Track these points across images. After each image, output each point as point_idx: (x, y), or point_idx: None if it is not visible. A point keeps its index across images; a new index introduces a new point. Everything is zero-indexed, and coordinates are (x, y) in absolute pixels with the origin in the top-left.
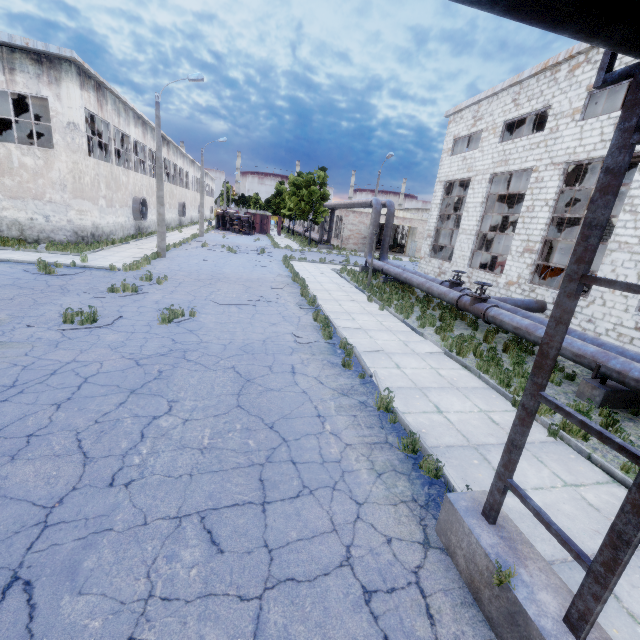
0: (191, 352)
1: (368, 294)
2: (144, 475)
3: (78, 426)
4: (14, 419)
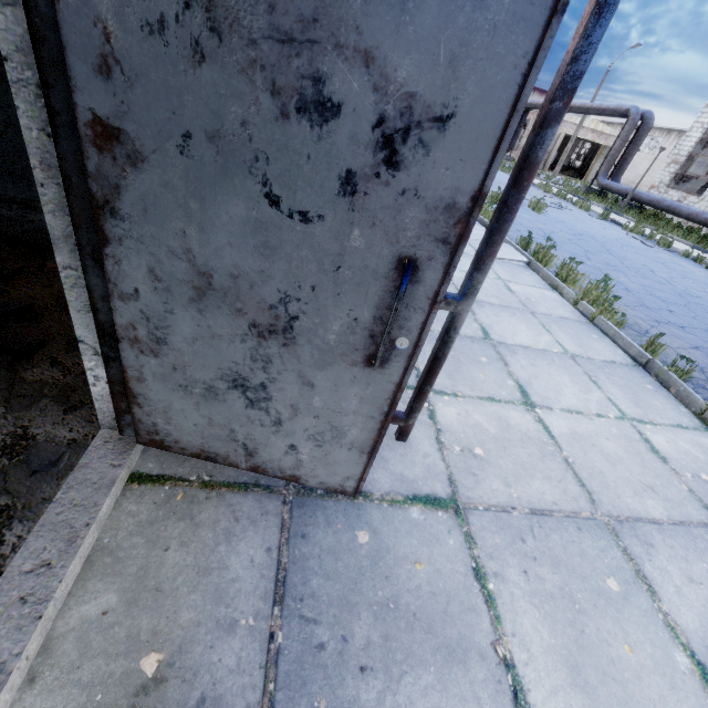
0: (593, 237)
1: (630, 217)
2: (699, 296)
3: (622, 266)
4: (584, 255)
